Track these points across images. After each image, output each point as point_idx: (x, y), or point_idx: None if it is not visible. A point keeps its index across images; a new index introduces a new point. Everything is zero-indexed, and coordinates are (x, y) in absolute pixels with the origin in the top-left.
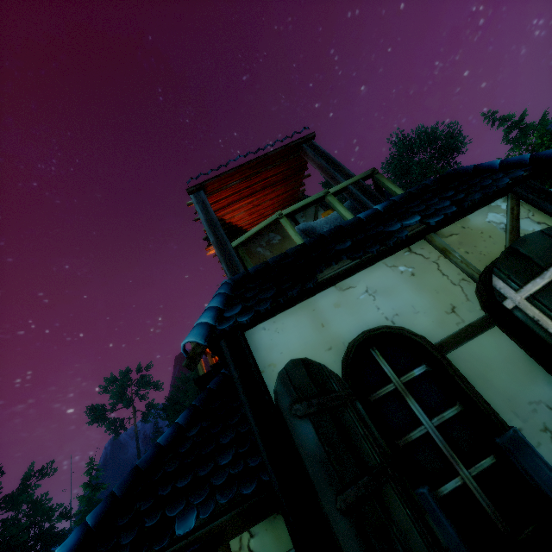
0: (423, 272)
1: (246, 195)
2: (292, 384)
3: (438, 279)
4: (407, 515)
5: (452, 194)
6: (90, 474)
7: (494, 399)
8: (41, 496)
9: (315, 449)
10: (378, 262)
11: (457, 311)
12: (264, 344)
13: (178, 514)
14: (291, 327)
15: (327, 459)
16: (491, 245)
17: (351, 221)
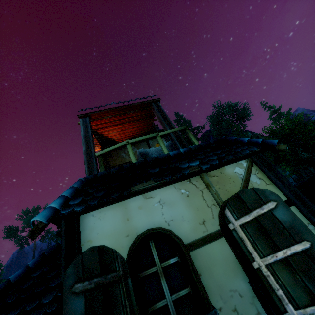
0: (194, 196)
1: (117, 123)
2: (83, 266)
3: (200, 202)
4: None
5: (220, 152)
6: None
7: (212, 285)
8: None
9: None
10: (171, 184)
11: (205, 224)
12: (89, 226)
13: None
14: (109, 217)
15: None
16: (233, 186)
17: (164, 155)
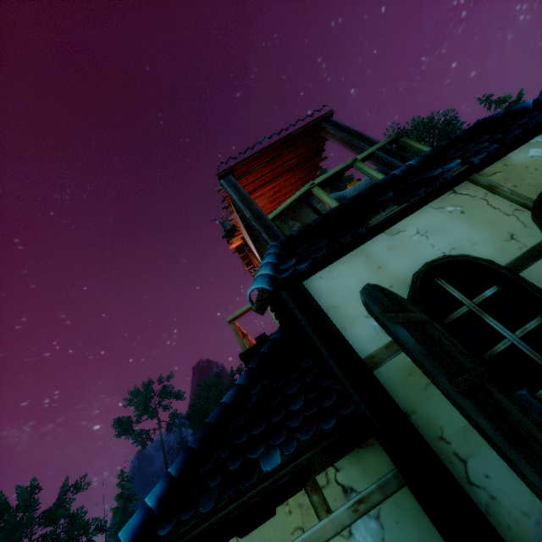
0: (473, 209)
1: (268, 180)
2: (376, 299)
3: (490, 213)
4: (515, 408)
5: (488, 137)
6: (122, 486)
7: None
8: (77, 510)
9: (416, 347)
10: (424, 207)
11: (517, 238)
12: (323, 290)
13: (261, 455)
14: (347, 273)
15: (429, 355)
16: (538, 176)
17: (386, 178)
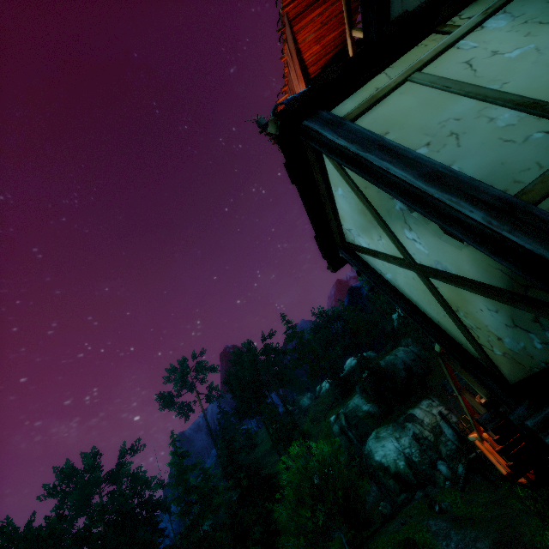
0: None
1: None
2: None
3: None
4: None
5: None
6: (174, 445)
7: None
8: (137, 469)
9: None
10: None
11: None
12: None
13: None
14: None
15: None
16: None
17: None
